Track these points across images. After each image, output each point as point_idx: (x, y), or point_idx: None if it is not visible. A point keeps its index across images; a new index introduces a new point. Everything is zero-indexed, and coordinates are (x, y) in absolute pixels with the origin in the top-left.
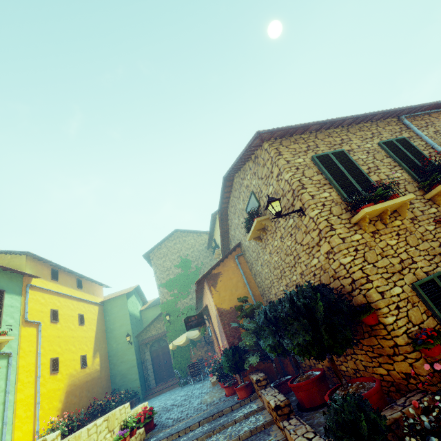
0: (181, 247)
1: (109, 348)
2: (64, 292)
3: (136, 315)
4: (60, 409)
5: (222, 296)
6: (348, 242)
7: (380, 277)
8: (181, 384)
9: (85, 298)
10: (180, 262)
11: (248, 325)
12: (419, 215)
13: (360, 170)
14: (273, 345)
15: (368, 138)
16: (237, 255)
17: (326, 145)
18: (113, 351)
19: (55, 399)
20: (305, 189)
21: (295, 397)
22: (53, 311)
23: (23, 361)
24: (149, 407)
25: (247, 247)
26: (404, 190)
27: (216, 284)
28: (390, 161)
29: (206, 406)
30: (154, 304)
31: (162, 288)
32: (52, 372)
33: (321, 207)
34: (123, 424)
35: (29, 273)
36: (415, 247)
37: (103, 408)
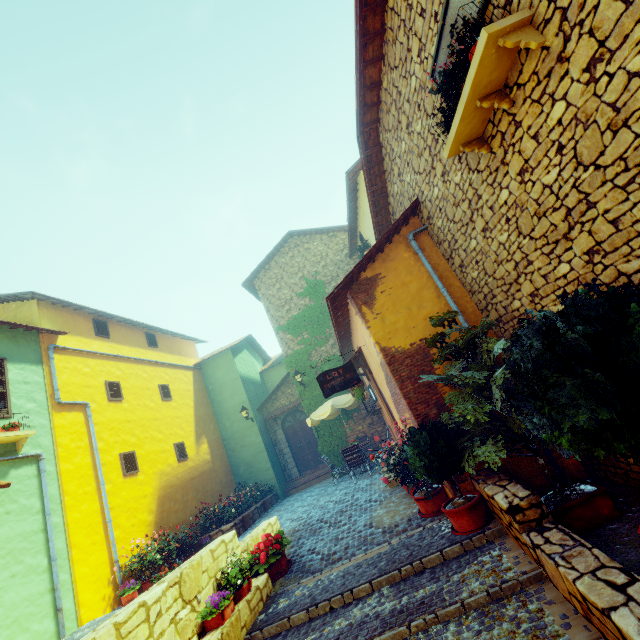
0: (303, 261)
1: (221, 428)
2: (125, 354)
3: (253, 380)
4: (153, 523)
5: (389, 323)
6: None
7: None
8: (335, 477)
9: (165, 360)
10: (306, 288)
11: (467, 376)
12: None
13: None
14: (588, 429)
15: None
16: (413, 231)
17: None
18: (227, 433)
19: (140, 510)
20: None
21: (633, 550)
22: (110, 385)
23: (67, 464)
24: (274, 535)
25: (438, 200)
26: None
27: (372, 301)
28: None
29: (382, 534)
30: (279, 360)
31: (282, 333)
32: (127, 473)
33: None
34: (222, 577)
35: (50, 328)
36: None
37: (218, 516)
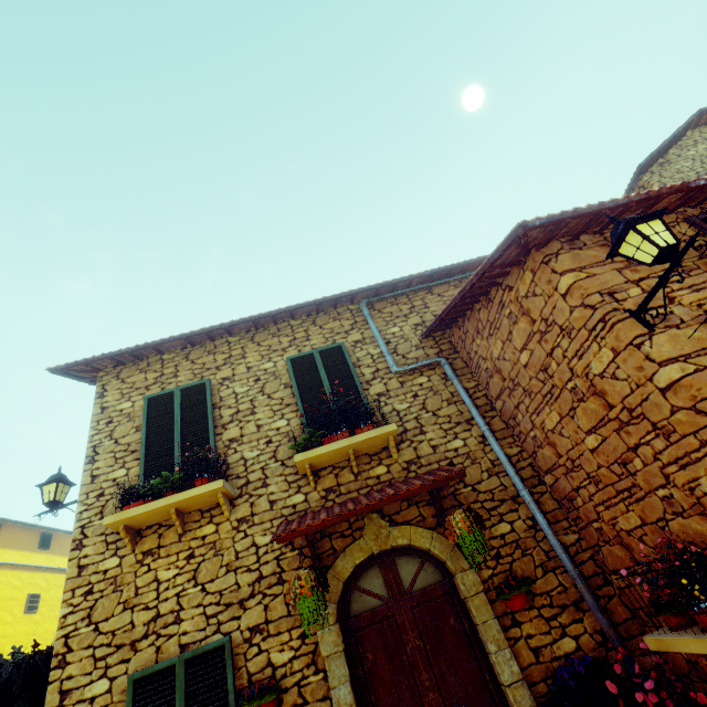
0: None
1: None
2: (6, 559)
3: None
4: None
5: None
6: (87, 574)
7: (90, 655)
8: None
9: (52, 563)
10: None
11: None
12: (261, 511)
13: (208, 420)
14: None
15: (277, 351)
16: None
17: (192, 371)
18: None
19: None
20: (93, 463)
21: None
22: None
23: None
24: None
25: None
26: (270, 456)
27: None
28: (286, 395)
29: None
30: None
31: None
32: None
33: (94, 499)
34: None
35: None
36: (203, 586)
37: None
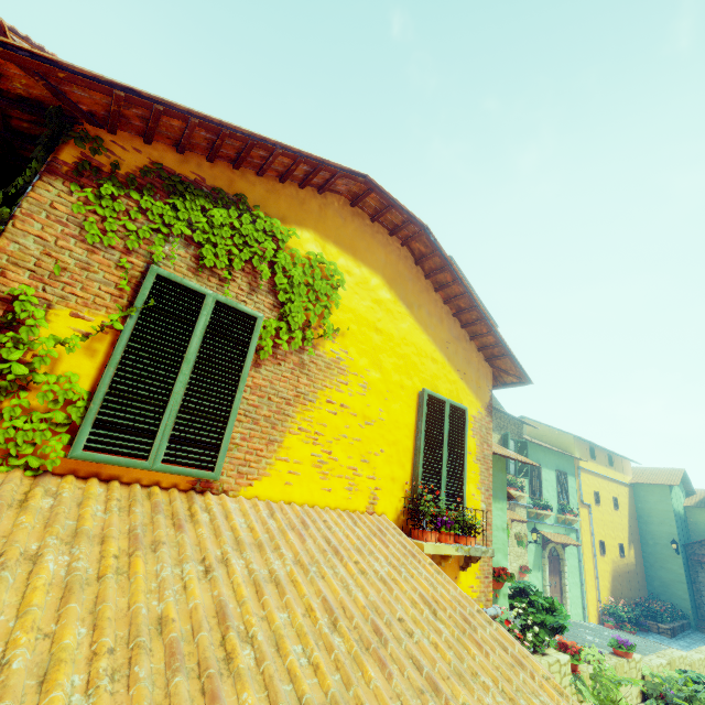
0: None
1: (643, 542)
2: (599, 471)
3: (679, 513)
4: (609, 589)
5: None
6: None
7: None
8: None
9: (615, 477)
10: None
11: None
12: None
13: None
14: None
15: None
16: None
17: None
18: (648, 548)
19: (605, 578)
20: None
21: None
22: (595, 493)
23: (584, 538)
24: None
25: None
26: None
27: None
28: None
29: None
30: None
31: None
32: (601, 553)
33: None
34: None
35: (577, 454)
36: None
37: (652, 613)
